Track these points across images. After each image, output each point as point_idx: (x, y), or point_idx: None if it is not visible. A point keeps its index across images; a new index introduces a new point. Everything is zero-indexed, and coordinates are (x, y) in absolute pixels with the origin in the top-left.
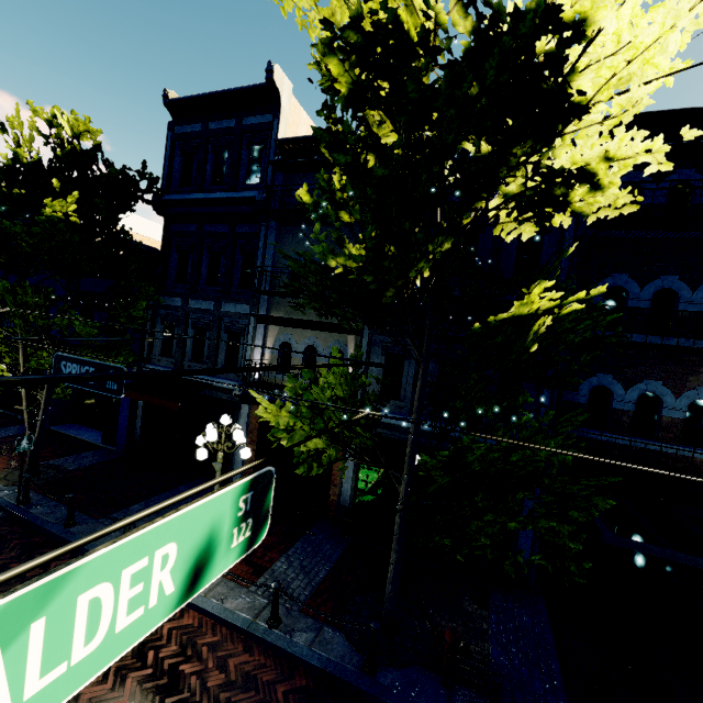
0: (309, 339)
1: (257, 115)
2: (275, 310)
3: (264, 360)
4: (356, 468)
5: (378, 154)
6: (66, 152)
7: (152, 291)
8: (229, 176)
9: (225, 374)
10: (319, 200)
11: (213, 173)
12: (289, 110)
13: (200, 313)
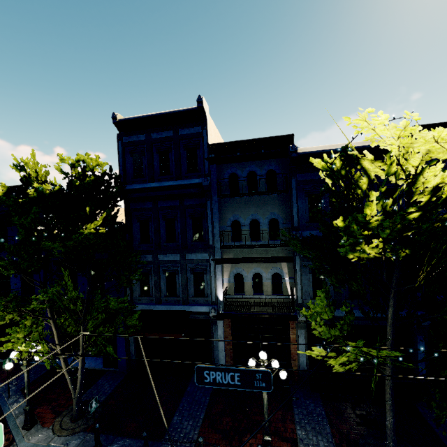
0: (255, 269)
1: (189, 128)
2: (225, 253)
3: (224, 287)
4: (307, 346)
5: (424, 211)
6: (85, 182)
7: (138, 258)
8: (174, 169)
9: (196, 301)
10: (348, 224)
11: (160, 167)
12: (209, 122)
13: (169, 263)
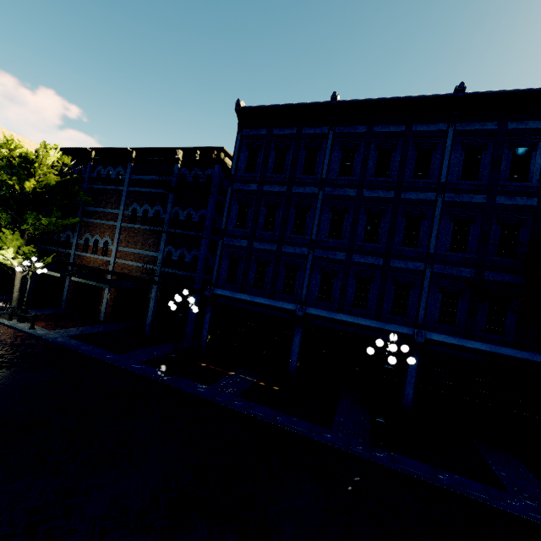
0: None
1: None
2: None
3: None
4: None
5: None
6: None
7: None
8: None
9: None
10: None
11: None
12: None
13: None
